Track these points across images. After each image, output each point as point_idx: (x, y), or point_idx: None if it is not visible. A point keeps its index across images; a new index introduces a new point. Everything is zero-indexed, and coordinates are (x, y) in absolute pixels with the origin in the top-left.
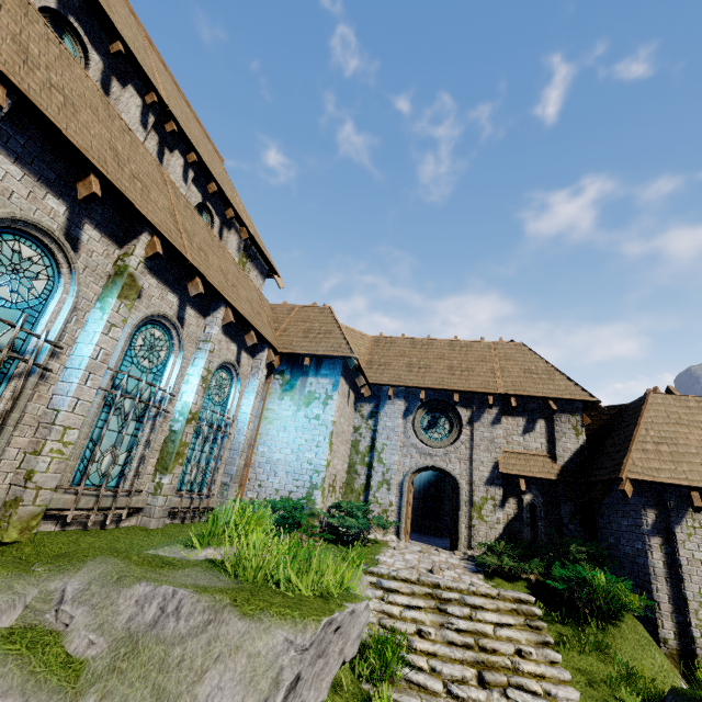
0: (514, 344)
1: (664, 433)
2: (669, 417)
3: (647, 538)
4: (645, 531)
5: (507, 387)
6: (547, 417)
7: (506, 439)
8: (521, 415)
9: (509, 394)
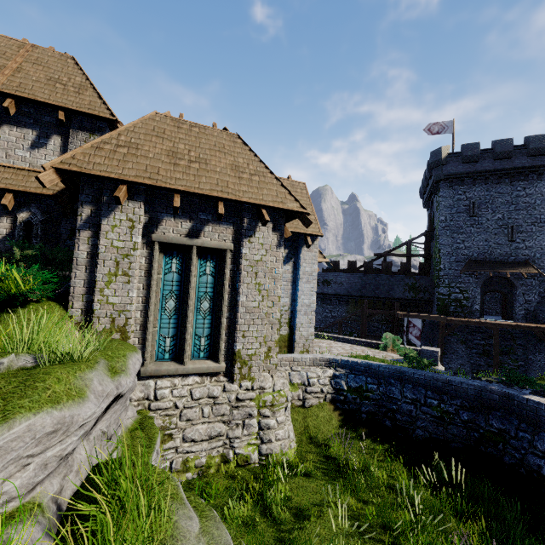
0: (61, 55)
1: (135, 140)
2: (155, 131)
3: (78, 232)
4: (77, 226)
5: (7, 86)
6: (66, 134)
7: (6, 152)
8: (32, 127)
9: (4, 93)
